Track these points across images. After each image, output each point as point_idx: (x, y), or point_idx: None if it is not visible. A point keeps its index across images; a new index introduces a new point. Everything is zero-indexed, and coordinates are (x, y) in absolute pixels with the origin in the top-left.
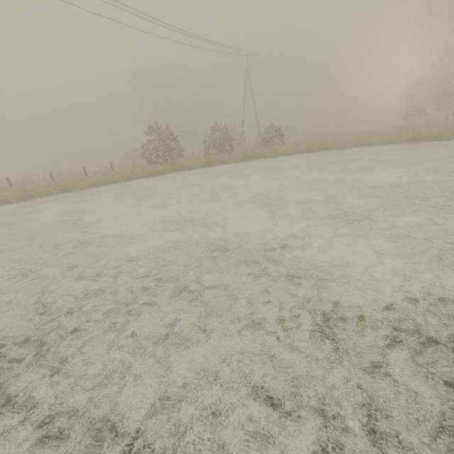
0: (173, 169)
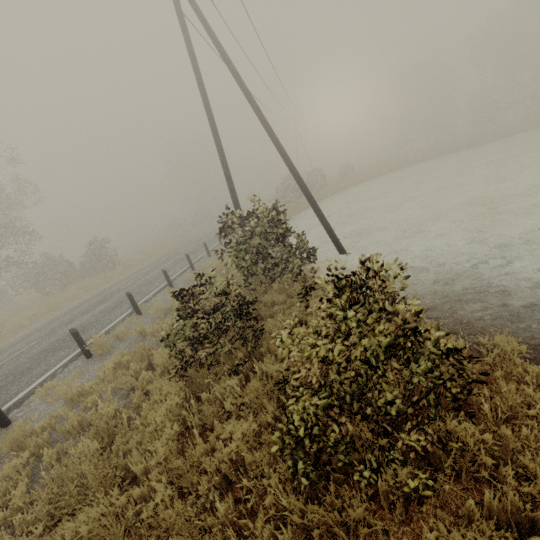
0: (323, 197)
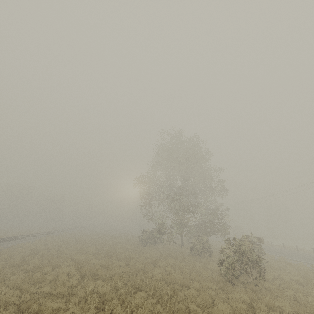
0: None
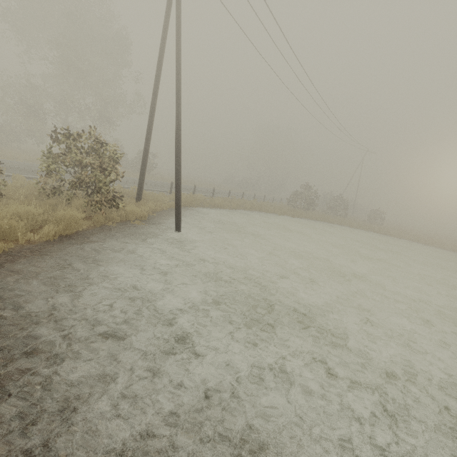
0: (321, 219)
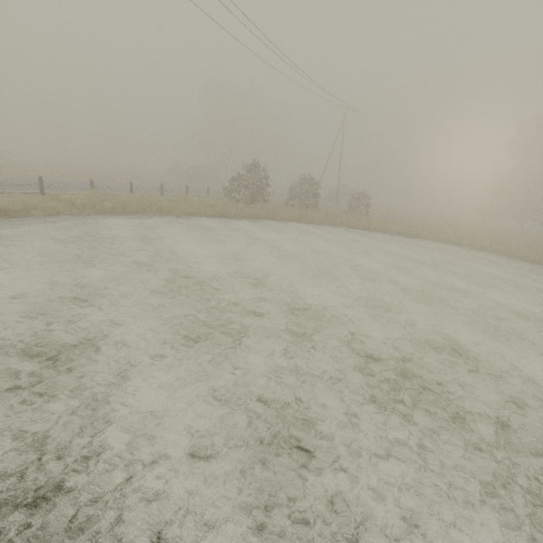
0: (265, 215)
